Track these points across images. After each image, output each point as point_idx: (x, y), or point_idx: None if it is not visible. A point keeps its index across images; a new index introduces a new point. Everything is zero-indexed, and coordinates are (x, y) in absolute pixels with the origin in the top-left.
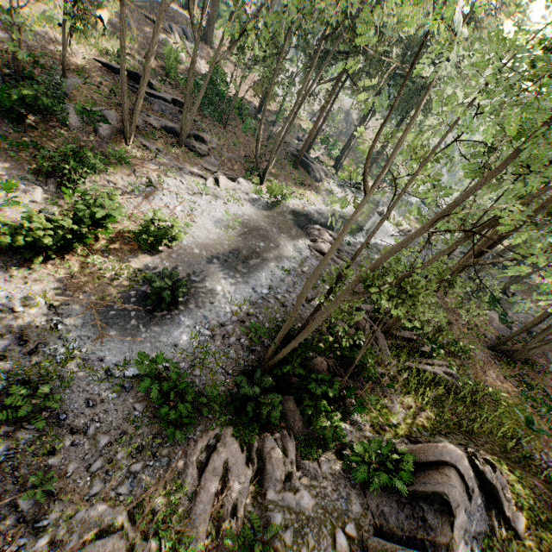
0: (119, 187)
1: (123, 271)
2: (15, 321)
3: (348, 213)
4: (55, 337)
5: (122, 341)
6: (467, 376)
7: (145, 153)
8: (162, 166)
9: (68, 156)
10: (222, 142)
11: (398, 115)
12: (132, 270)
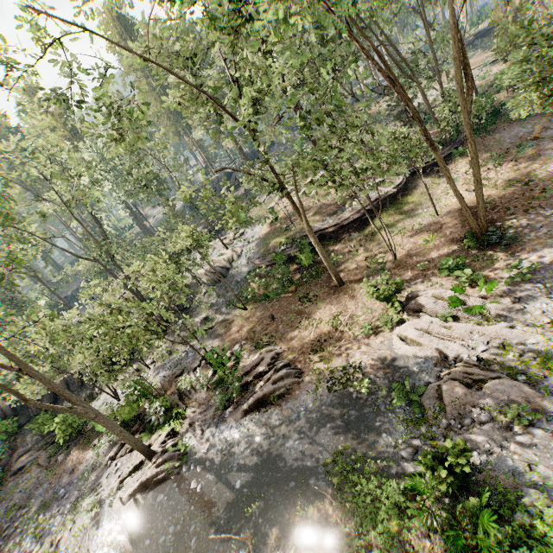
0: None
1: None
2: None
3: None
4: None
5: None
6: None
7: None
8: None
9: None
10: None
11: None
12: None
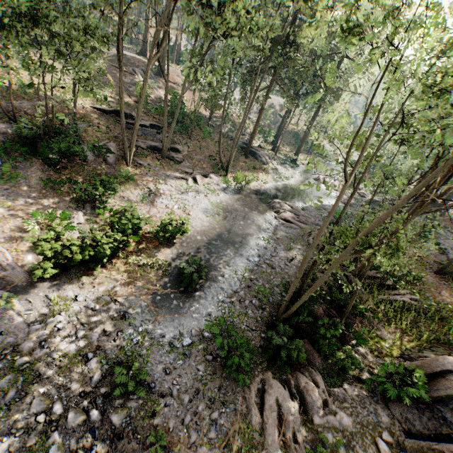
0: (131, 199)
1: (155, 264)
2: (96, 318)
3: (293, 184)
4: (127, 325)
5: (172, 318)
6: (427, 298)
7: (141, 169)
8: (155, 176)
9: (97, 185)
10: (190, 149)
11: (317, 104)
12: (160, 262)
